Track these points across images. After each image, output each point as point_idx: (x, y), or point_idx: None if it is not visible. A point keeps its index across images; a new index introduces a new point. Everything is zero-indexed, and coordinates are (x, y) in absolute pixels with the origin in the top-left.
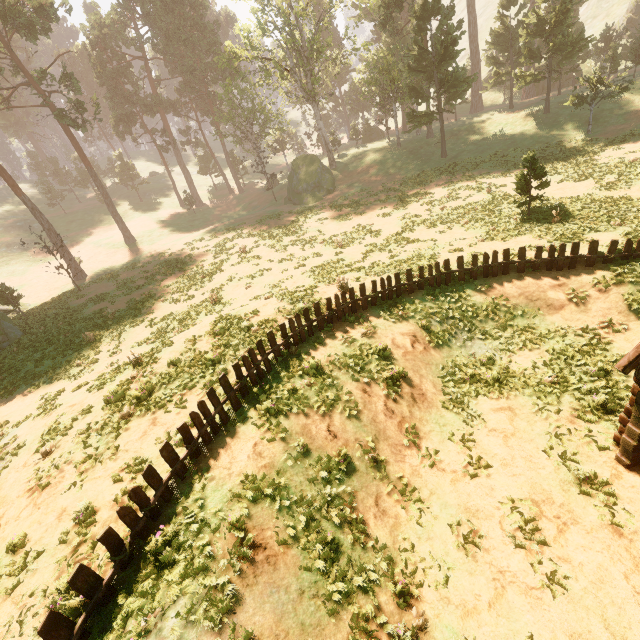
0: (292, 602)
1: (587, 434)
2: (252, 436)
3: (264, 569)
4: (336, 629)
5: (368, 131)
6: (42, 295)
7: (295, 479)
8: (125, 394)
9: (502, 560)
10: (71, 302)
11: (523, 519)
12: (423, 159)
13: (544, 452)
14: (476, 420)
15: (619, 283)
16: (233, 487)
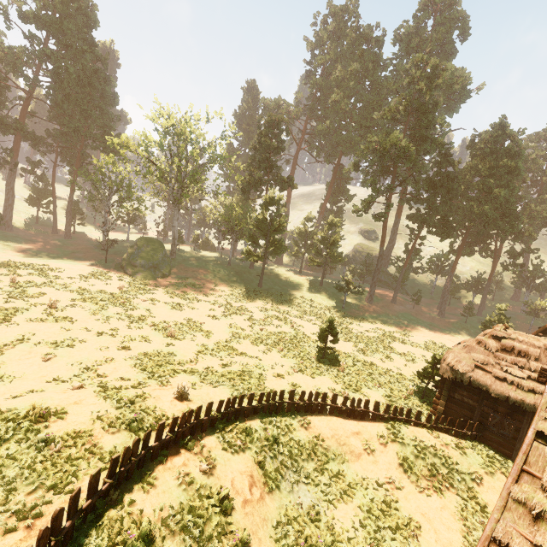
0: None
1: None
2: None
3: None
4: None
5: (206, 242)
6: None
7: None
8: None
9: None
10: None
11: None
12: (245, 282)
13: None
14: None
15: (393, 440)
16: None
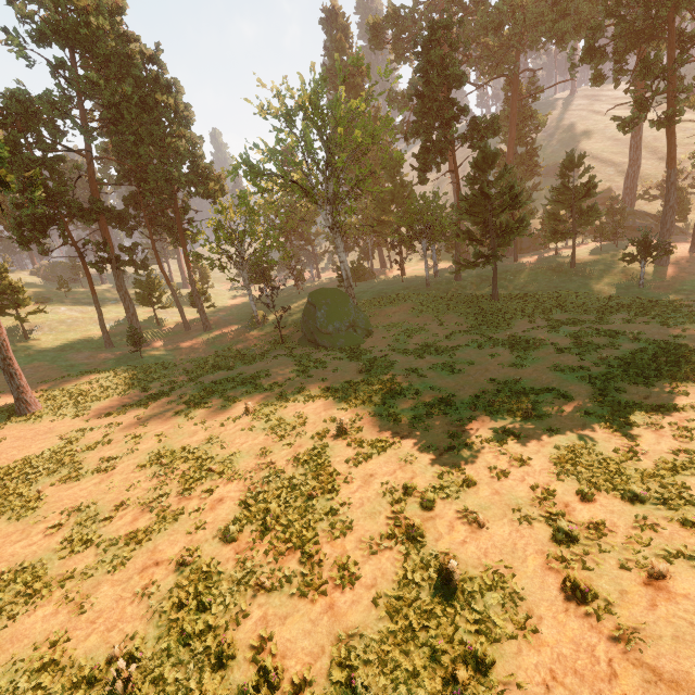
0: None
1: None
2: None
3: None
4: None
5: (361, 270)
6: None
7: None
8: None
9: None
10: None
11: None
12: (470, 301)
13: None
14: None
15: None
16: None
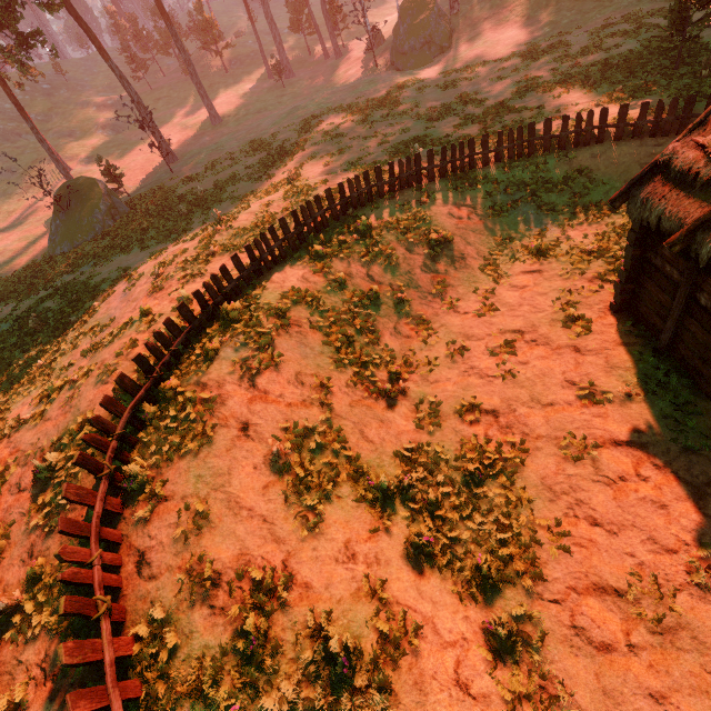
0: (313, 355)
1: (597, 290)
2: (303, 268)
3: (297, 336)
4: (341, 374)
5: None
6: (140, 178)
7: (331, 299)
8: (211, 240)
9: (476, 362)
10: (166, 183)
11: (505, 341)
12: None
13: (550, 302)
14: (503, 279)
15: None
16: (283, 293)
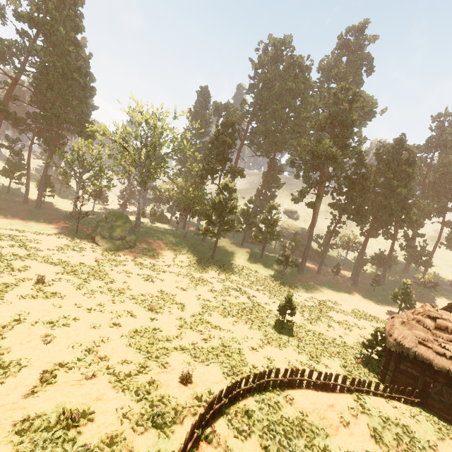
0: None
1: None
2: None
3: None
4: None
5: (161, 216)
6: None
7: None
8: None
9: None
10: None
11: None
12: (200, 253)
13: None
14: None
15: (362, 412)
16: None
